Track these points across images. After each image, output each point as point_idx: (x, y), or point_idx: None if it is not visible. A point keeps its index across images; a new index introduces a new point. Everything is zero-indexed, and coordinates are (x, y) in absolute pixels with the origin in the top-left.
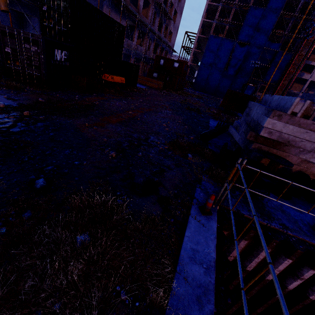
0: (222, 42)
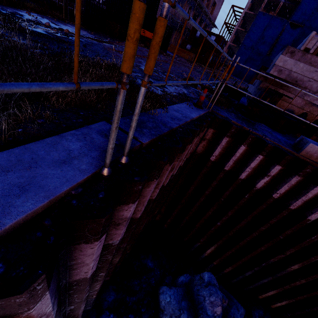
0: (272, 21)
